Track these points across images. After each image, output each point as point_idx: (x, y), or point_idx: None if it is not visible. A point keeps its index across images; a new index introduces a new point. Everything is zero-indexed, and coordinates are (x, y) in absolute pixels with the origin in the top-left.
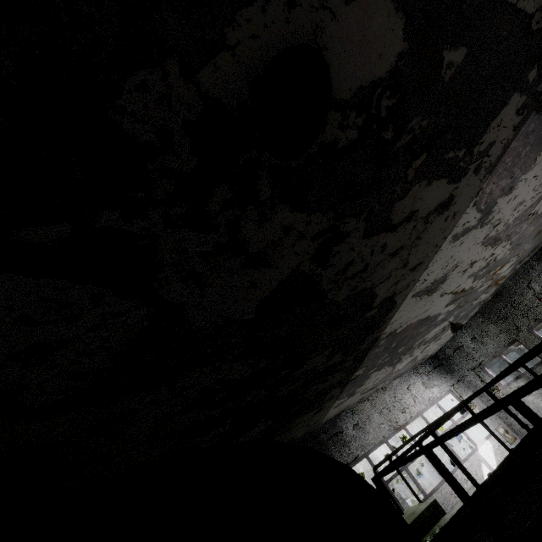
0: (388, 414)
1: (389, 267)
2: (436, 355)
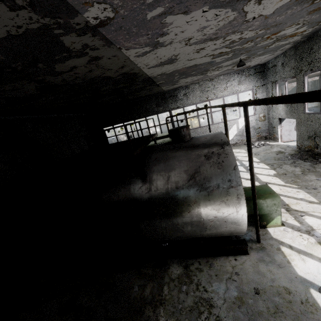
0: (204, 93)
1: (96, 73)
2: (265, 64)
